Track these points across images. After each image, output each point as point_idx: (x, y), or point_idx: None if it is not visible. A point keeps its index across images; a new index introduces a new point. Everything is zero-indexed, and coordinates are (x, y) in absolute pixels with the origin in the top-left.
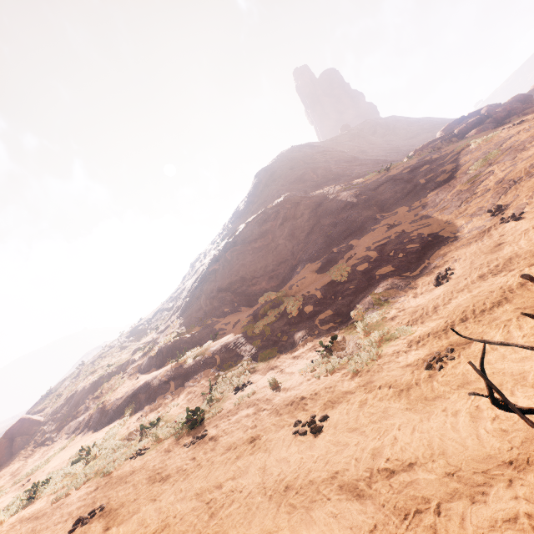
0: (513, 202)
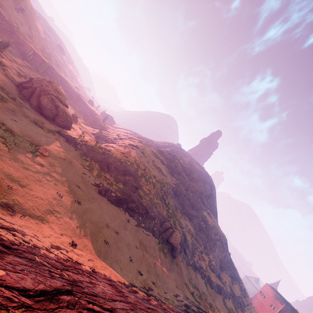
0: (250, 309)
